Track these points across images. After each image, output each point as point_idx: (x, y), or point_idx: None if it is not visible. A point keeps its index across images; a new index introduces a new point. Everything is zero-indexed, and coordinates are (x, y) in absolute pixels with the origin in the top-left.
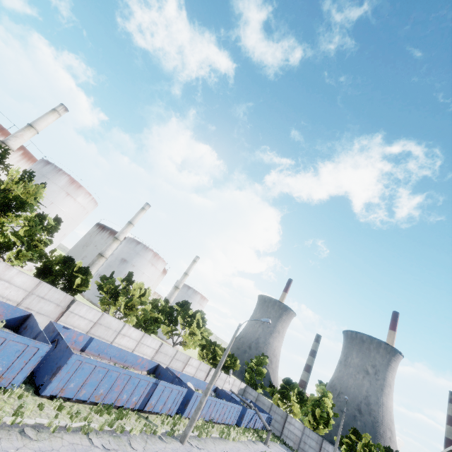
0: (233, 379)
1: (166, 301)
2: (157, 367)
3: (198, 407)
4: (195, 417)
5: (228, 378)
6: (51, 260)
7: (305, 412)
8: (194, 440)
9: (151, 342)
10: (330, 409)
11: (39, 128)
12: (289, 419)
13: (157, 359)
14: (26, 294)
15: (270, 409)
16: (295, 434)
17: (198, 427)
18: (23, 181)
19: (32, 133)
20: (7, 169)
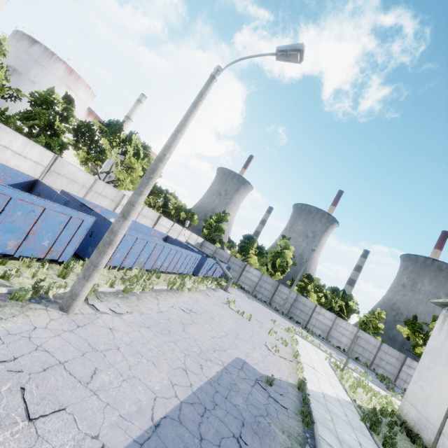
0: (189, 233)
1: (68, 99)
2: (34, 185)
3: (106, 242)
4: (99, 261)
5: (183, 231)
6: None
7: (263, 262)
8: (111, 299)
9: (24, 146)
10: (291, 260)
11: None
12: (248, 268)
13: (51, 185)
14: None
15: (229, 261)
16: (252, 280)
17: (129, 279)
18: None
19: None
20: None
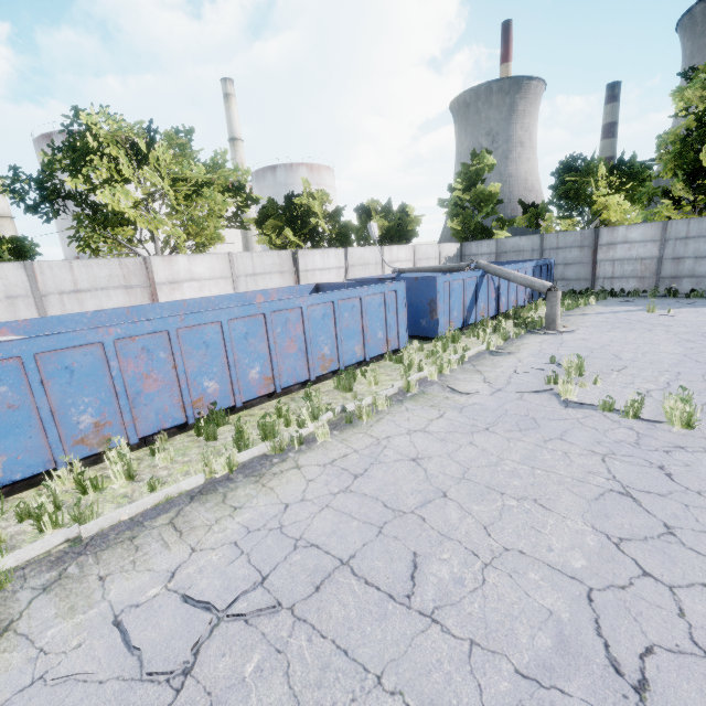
0: (408, 249)
1: None
2: None
3: None
4: None
5: (389, 254)
6: None
7: (650, 195)
8: None
9: None
10: None
11: None
12: (607, 236)
13: None
14: None
15: (542, 252)
16: (637, 259)
17: None
18: None
19: None
20: None
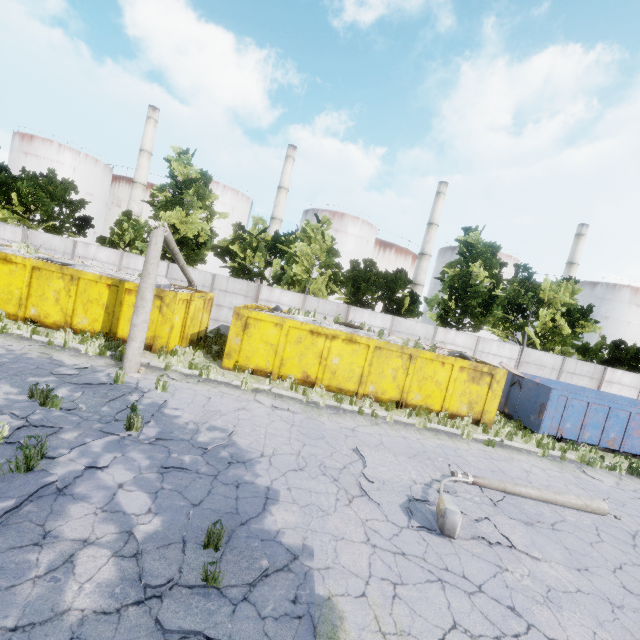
0: None
1: None
2: None
3: None
4: None
5: None
6: (592, 349)
7: None
8: None
9: None
10: None
11: (437, 221)
12: None
13: None
14: (637, 392)
15: None
16: None
17: None
18: (558, 287)
19: (435, 230)
20: (528, 282)
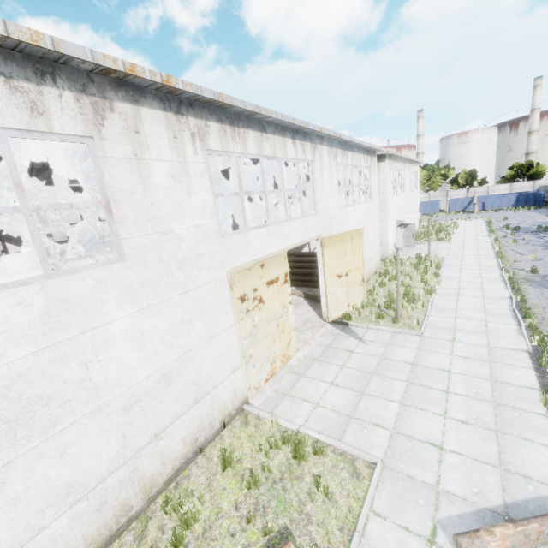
0: (506, 185)
1: None
2: None
3: None
4: None
5: (493, 188)
6: None
7: None
8: None
9: None
10: None
11: None
12: None
13: None
14: None
15: None
16: None
17: None
18: None
19: None
20: None
